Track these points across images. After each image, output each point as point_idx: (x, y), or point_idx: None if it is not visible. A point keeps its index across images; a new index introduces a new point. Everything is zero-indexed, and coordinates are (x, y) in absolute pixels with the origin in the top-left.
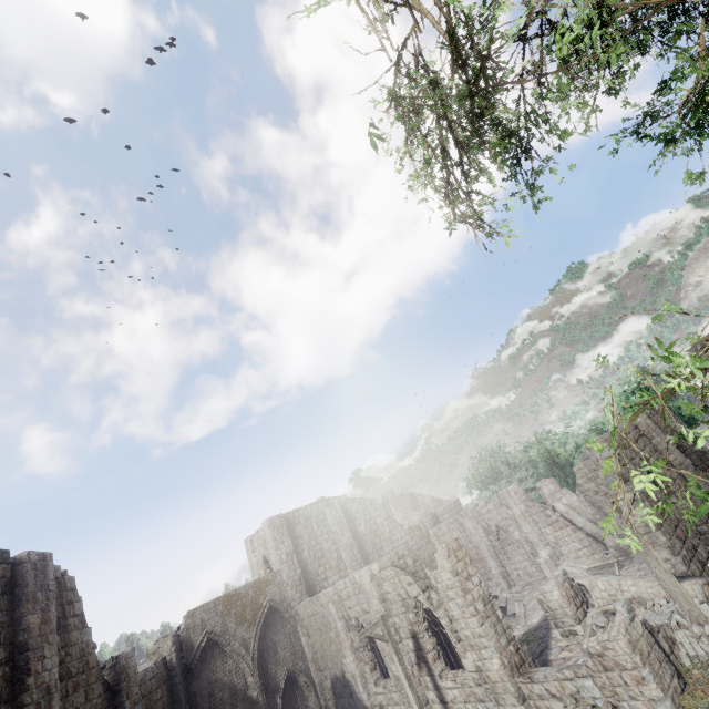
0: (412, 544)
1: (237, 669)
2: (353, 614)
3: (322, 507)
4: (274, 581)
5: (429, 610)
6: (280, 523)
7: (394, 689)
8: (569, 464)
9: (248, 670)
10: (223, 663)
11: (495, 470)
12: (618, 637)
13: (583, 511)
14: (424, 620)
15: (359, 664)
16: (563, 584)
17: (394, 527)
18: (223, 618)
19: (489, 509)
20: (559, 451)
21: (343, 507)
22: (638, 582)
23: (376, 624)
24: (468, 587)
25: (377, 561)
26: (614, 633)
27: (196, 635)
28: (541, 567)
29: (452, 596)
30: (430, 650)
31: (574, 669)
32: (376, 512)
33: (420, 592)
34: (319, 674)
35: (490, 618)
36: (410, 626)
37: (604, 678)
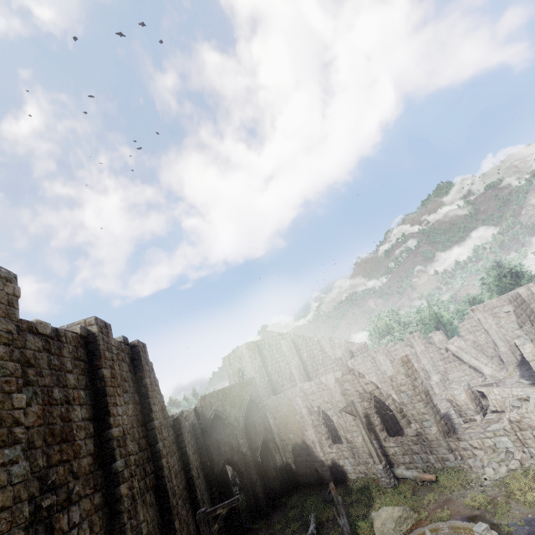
0: (337, 369)
1: (233, 434)
2: (316, 404)
3: (279, 339)
4: (251, 383)
5: (379, 401)
6: (253, 347)
7: (346, 449)
8: (451, 323)
9: (240, 436)
10: (224, 429)
11: (390, 326)
12: (534, 410)
13: (469, 351)
14: (374, 407)
15: (317, 435)
16: (467, 390)
17: (325, 357)
18: (222, 403)
19: (396, 348)
20: (445, 314)
21: (292, 341)
22: (526, 389)
23: (348, 405)
24: (415, 385)
25: (338, 370)
26: (531, 408)
27: (207, 411)
28: (431, 387)
29: (404, 390)
30: (378, 425)
31: (494, 432)
32: (313, 346)
33: (375, 388)
34: (282, 442)
35: (429, 404)
36: (364, 410)
37: (518, 435)
